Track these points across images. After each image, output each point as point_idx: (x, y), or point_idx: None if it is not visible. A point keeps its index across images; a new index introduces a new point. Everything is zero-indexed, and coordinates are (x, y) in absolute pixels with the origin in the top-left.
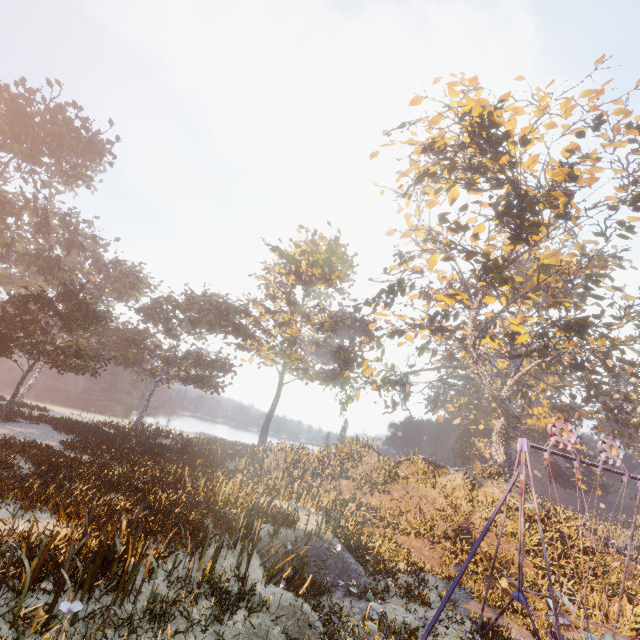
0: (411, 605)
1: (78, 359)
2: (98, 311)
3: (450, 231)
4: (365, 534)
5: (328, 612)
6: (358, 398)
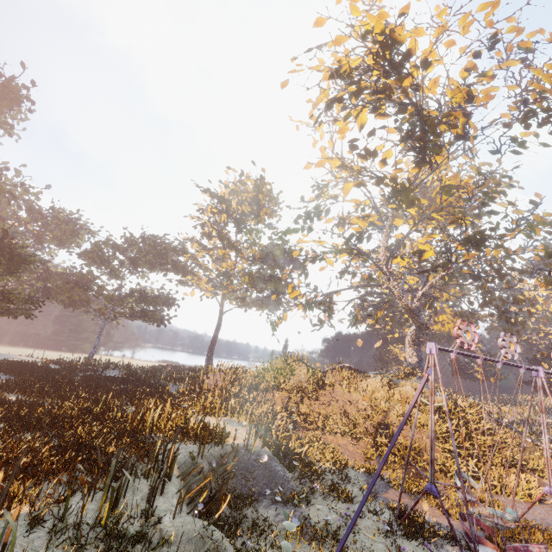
0: (335, 503)
1: (8, 303)
2: (24, 255)
3: (360, 158)
4: (292, 441)
5: (251, 526)
6: (286, 319)
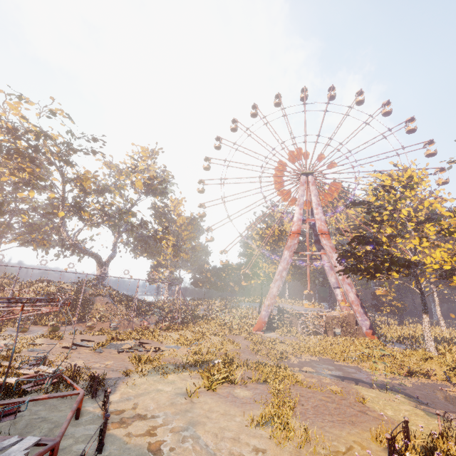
0: None
1: None
2: None
3: (7, 160)
4: None
5: None
6: None
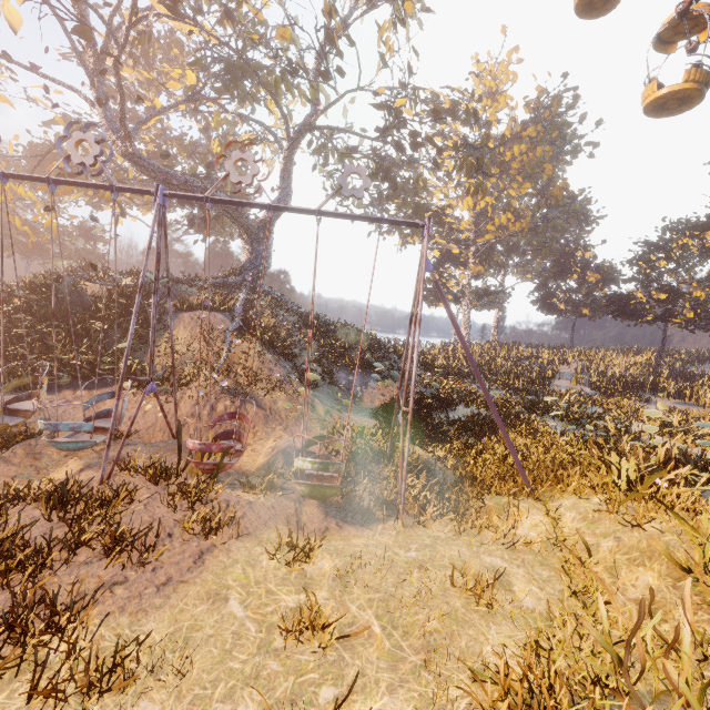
0: None
1: None
2: None
3: None
4: None
5: None
6: None
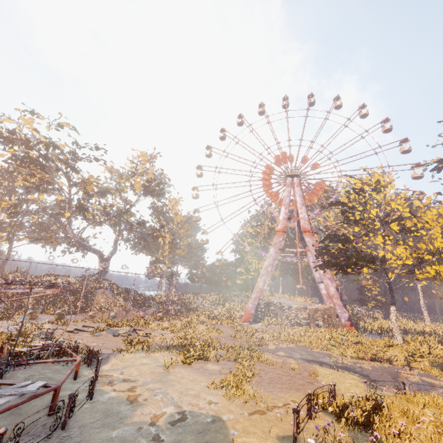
0: None
1: None
2: None
3: (20, 167)
4: None
5: None
6: None
